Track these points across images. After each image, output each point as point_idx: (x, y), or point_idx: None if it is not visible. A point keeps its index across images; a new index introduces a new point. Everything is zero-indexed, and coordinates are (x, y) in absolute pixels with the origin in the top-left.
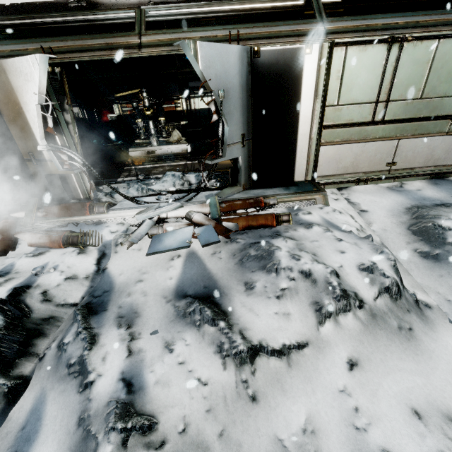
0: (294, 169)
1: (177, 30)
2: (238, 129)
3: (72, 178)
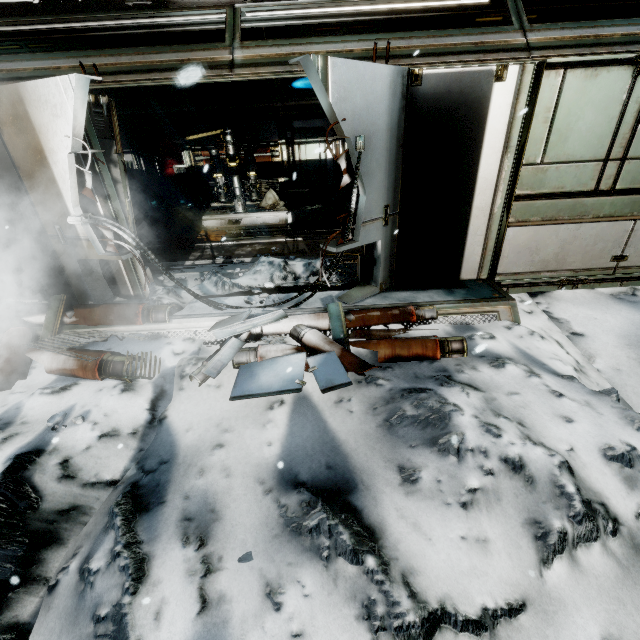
0: (461, 260)
1: (291, 41)
2: (380, 198)
3: (118, 264)
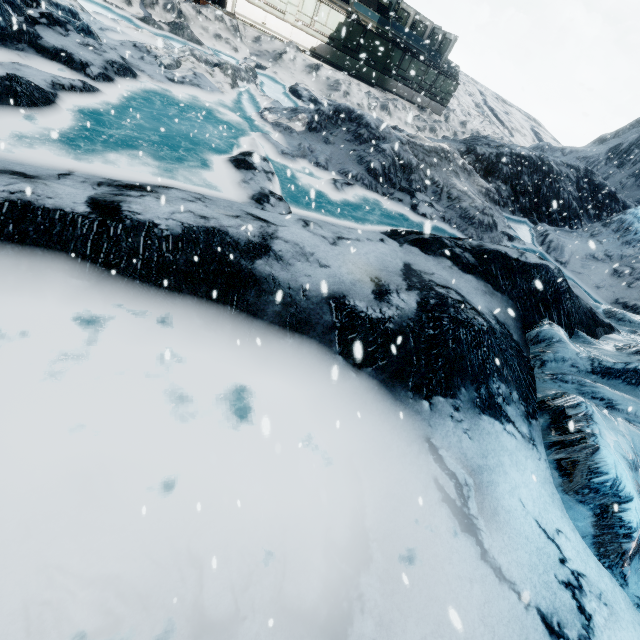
0: (227, 3)
1: None
2: None
3: None
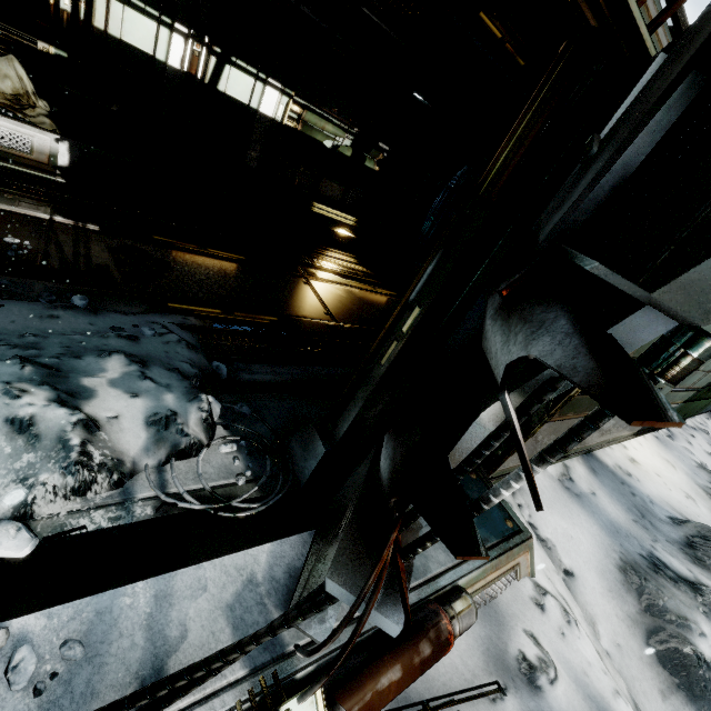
0: None
1: None
2: None
3: None
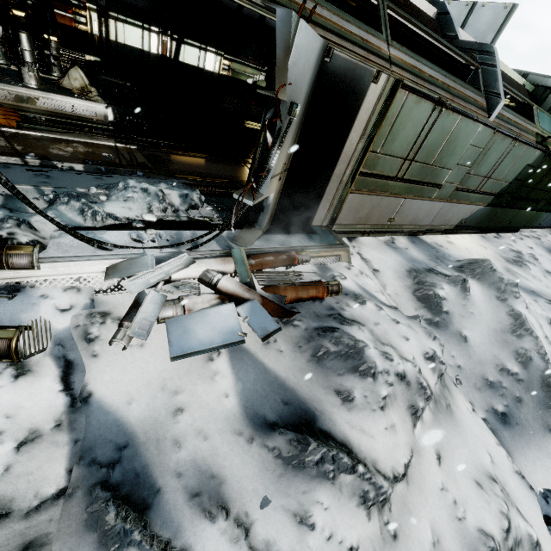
0: (315, 212)
1: None
2: (284, 157)
3: None
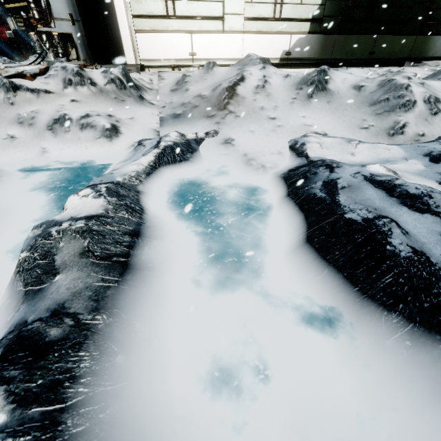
0: (124, 53)
1: None
2: (63, 8)
3: None
